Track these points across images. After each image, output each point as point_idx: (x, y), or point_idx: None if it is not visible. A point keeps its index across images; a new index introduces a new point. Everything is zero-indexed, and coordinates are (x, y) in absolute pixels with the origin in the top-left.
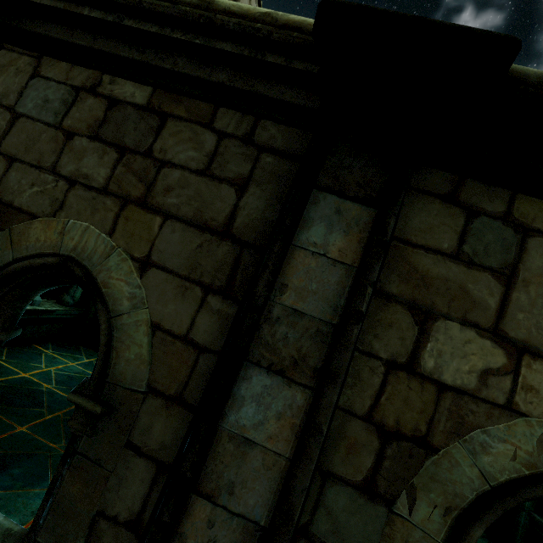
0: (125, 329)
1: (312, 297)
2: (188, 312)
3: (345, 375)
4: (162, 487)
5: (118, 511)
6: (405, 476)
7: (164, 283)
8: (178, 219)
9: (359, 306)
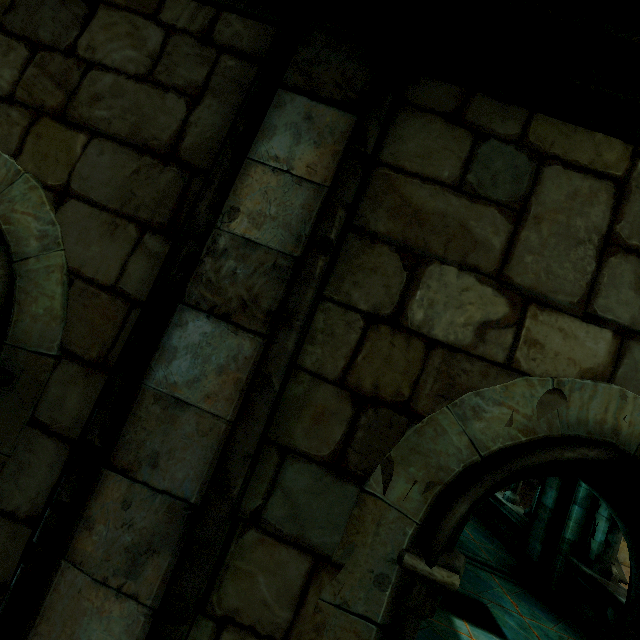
0: (31, 277)
1: (270, 224)
2: (118, 256)
3: (310, 323)
4: (66, 463)
5: (17, 504)
6: (382, 448)
7: (87, 220)
8: (109, 137)
9: (326, 231)
